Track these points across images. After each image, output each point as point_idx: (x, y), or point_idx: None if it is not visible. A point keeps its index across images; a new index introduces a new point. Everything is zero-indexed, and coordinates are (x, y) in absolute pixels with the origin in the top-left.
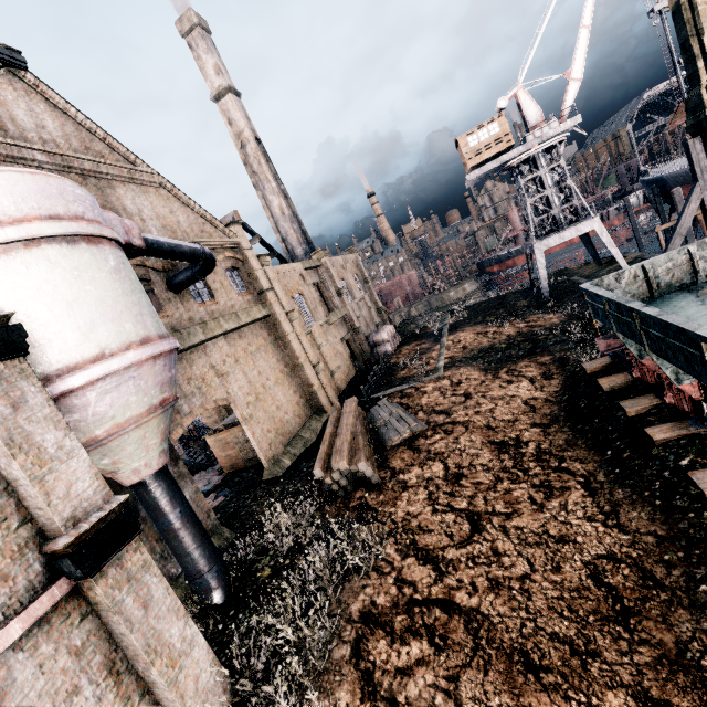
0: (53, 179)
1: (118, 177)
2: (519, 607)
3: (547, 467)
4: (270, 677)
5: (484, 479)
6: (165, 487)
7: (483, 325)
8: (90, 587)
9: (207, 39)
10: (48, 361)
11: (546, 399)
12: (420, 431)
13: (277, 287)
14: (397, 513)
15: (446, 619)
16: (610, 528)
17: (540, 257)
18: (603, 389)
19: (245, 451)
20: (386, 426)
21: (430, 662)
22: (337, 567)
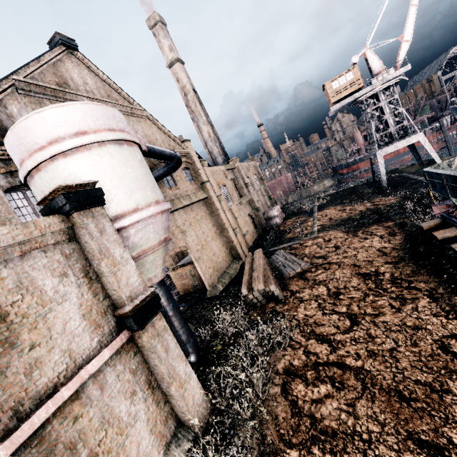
0: (110, 108)
1: (125, 112)
2: (391, 366)
3: (400, 287)
4: (232, 402)
5: (356, 295)
6: (164, 291)
7: (341, 205)
8: (139, 336)
9: (164, 29)
10: (110, 211)
11: (393, 247)
12: (306, 268)
13: (211, 180)
14: (298, 315)
15: (341, 373)
16: (451, 320)
17: (381, 160)
18: (437, 238)
19: (193, 281)
20: (283, 266)
21: (334, 396)
22: (266, 343)
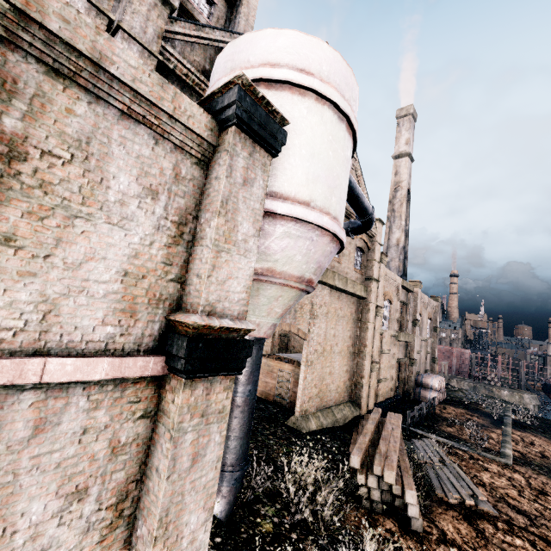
0: (353, 78)
1: None
2: None
3: None
4: None
5: None
6: (254, 357)
7: None
8: (174, 387)
9: (412, 123)
10: (272, 182)
11: None
12: (484, 511)
13: (381, 283)
14: None
15: None
16: None
17: None
18: None
19: (281, 388)
20: (435, 471)
21: None
22: None
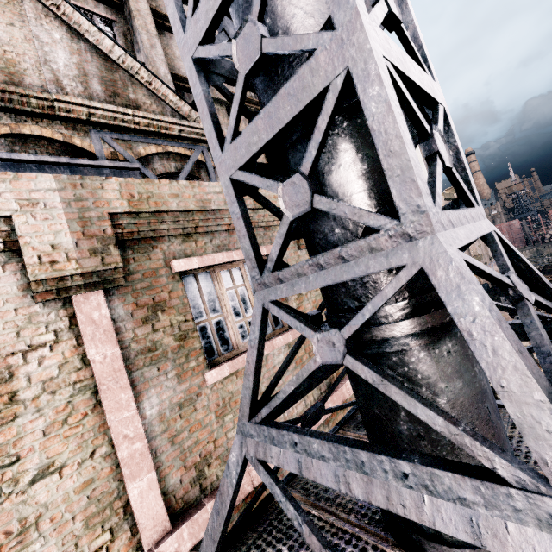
0: None
1: None
2: None
3: None
4: None
5: None
6: None
7: None
8: None
9: None
10: None
11: None
12: None
13: None
14: None
15: None
16: None
17: None
18: None
19: None
20: None
21: None
22: None
